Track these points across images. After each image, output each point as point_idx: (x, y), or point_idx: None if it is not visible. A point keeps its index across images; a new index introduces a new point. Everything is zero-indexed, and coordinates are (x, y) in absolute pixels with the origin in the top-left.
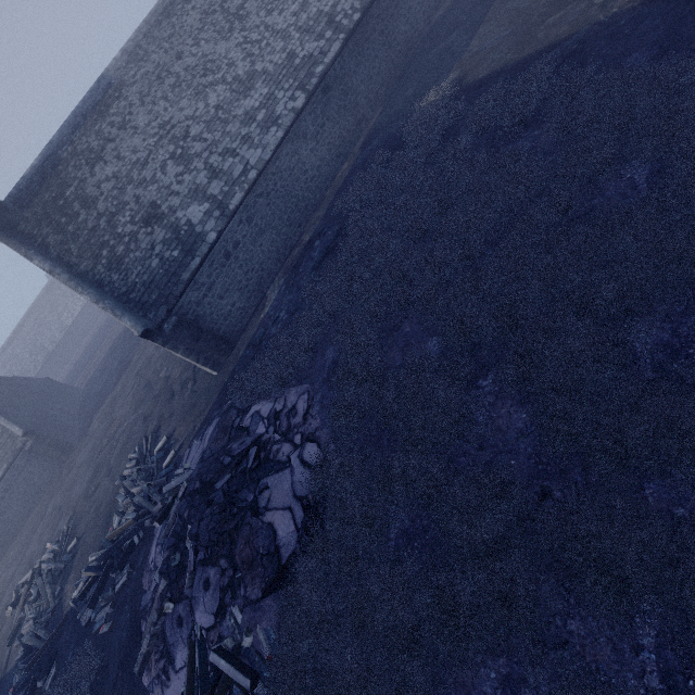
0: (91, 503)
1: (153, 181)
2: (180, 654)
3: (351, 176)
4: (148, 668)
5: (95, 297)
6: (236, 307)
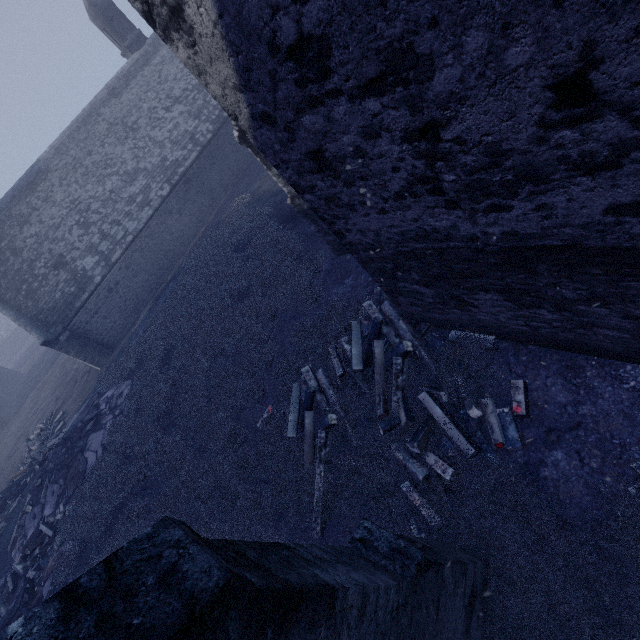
0: (10, 461)
1: (63, 239)
2: (31, 532)
3: (201, 239)
4: (15, 546)
5: (14, 317)
6: (117, 324)
